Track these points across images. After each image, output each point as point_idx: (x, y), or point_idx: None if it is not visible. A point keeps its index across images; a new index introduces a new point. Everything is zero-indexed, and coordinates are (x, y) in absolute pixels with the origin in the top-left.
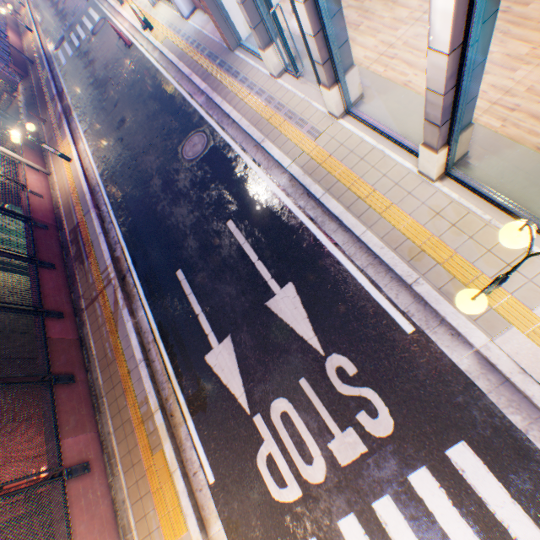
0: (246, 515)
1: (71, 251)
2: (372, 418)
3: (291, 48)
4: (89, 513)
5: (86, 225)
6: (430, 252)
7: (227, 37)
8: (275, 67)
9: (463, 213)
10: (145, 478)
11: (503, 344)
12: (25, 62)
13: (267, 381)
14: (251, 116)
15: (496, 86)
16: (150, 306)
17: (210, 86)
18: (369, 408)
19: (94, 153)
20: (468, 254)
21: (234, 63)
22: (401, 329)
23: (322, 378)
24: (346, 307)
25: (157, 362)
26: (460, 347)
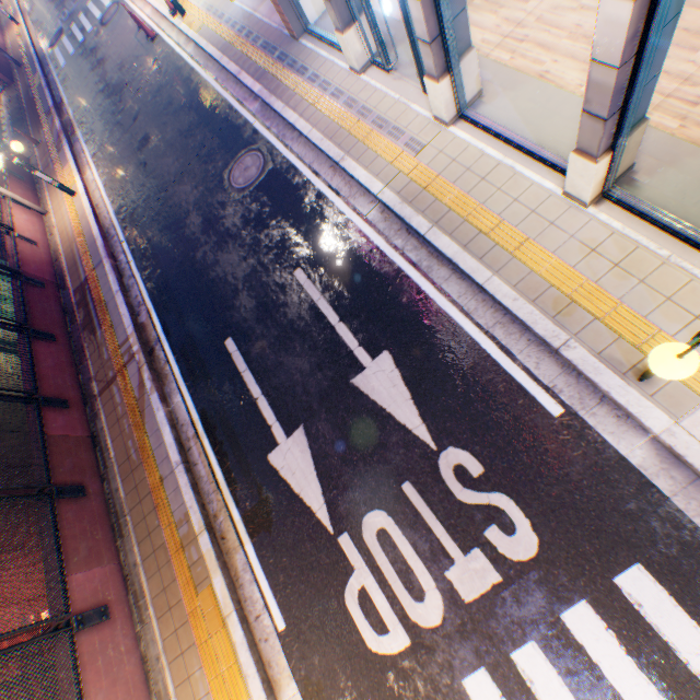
0: (332, 673)
1: (77, 316)
2: (507, 534)
3: (379, 32)
4: (110, 677)
5: (97, 281)
6: (584, 303)
7: (289, 19)
8: (358, 58)
9: (630, 248)
10: (187, 626)
11: (693, 428)
12: (9, 64)
13: (357, 488)
14: (325, 125)
15: (670, 73)
16: (189, 389)
17: (267, 88)
18: (502, 522)
19: (107, 184)
20: (639, 304)
21: (299, 56)
22: (544, 411)
23: (435, 481)
24: (465, 383)
25: (200, 465)
26: (630, 433)
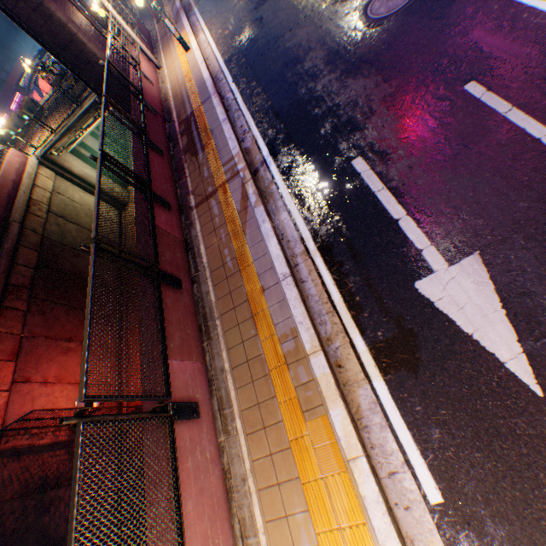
0: None
1: (179, 143)
2: None
3: None
4: (197, 484)
5: (203, 113)
6: None
7: None
8: None
9: None
10: (287, 455)
11: None
12: None
13: None
14: None
15: None
16: (299, 207)
17: None
18: None
19: (219, 42)
20: None
21: None
22: None
23: None
24: None
25: (309, 283)
26: None
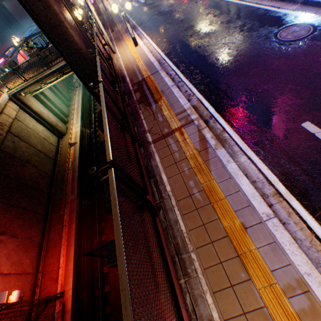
0: None
1: (133, 96)
2: None
3: None
4: None
5: (153, 80)
6: None
7: None
8: None
9: None
10: None
11: None
12: (100, 10)
13: None
14: None
15: None
16: (257, 153)
17: None
18: None
19: (158, 44)
20: None
21: None
22: None
23: None
24: None
25: (292, 226)
26: None
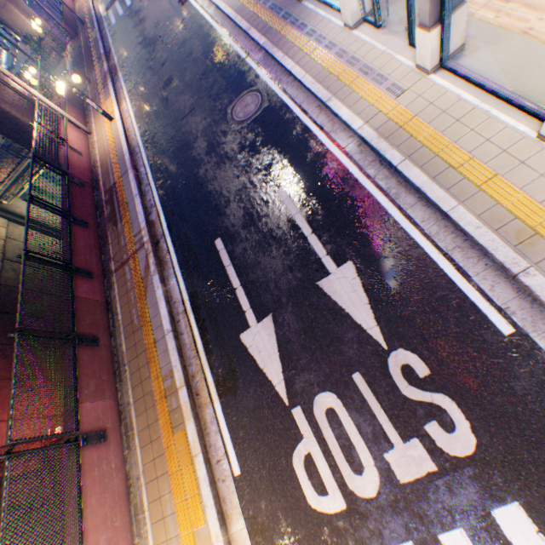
0: (275, 518)
1: (105, 211)
2: (446, 431)
3: None
4: (102, 485)
5: (122, 186)
6: None
7: None
8: (353, 15)
9: None
10: (163, 458)
11: None
12: (76, 22)
13: (312, 371)
14: (317, 72)
15: None
16: (183, 275)
17: (270, 41)
18: (442, 419)
19: (137, 114)
20: None
21: (300, 15)
22: (494, 329)
23: (382, 376)
24: (420, 296)
25: (185, 335)
26: None
